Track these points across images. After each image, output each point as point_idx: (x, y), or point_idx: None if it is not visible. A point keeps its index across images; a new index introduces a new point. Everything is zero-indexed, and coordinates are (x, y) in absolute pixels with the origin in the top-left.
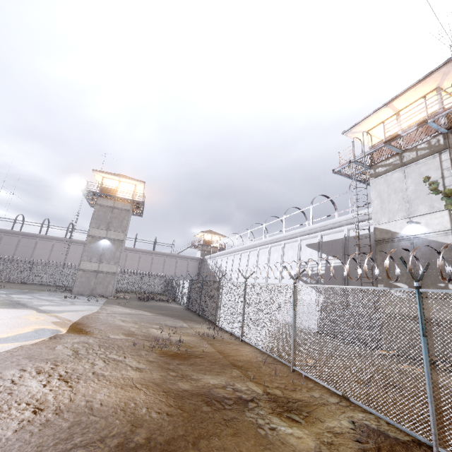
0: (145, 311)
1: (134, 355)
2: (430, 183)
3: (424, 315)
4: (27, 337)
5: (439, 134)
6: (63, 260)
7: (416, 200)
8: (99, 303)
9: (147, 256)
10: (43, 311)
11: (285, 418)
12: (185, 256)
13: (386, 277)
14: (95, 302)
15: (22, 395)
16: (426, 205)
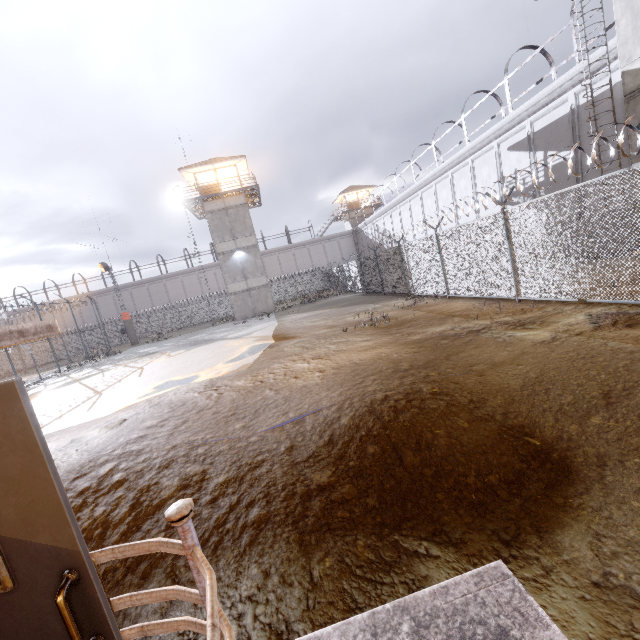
0: (324, 310)
1: (352, 336)
2: None
3: None
4: (251, 353)
5: None
6: (202, 294)
7: None
8: (272, 318)
9: (286, 253)
10: (235, 338)
11: (519, 330)
12: (332, 236)
13: None
14: (267, 319)
15: (301, 370)
16: None
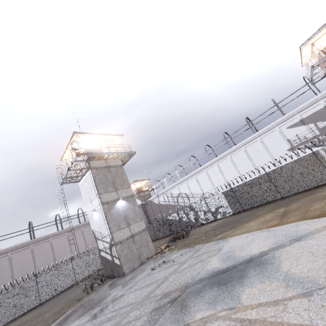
0: (263, 215)
1: None
2: None
3: None
4: None
5: None
6: (11, 278)
7: None
8: (203, 244)
9: None
10: (294, 240)
11: None
12: None
13: None
14: (199, 247)
15: None
16: None
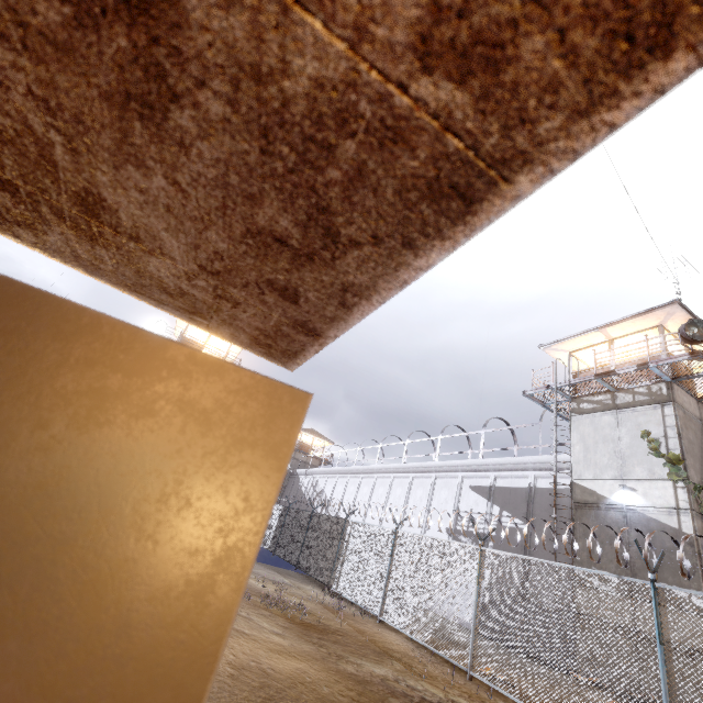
0: None
1: (256, 613)
2: (650, 440)
3: (660, 617)
4: None
5: (662, 381)
6: None
7: (631, 458)
8: None
9: None
10: None
11: None
12: None
13: (588, 560)
14: None
15: None
16: (644, 467)
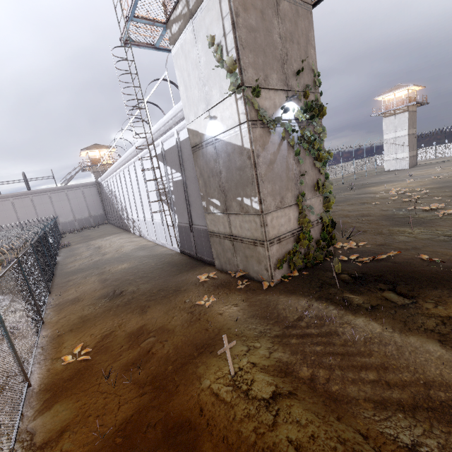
0: None
1: None
2: (215, 48)
3: None
4: None
5: None
6: None
7: (209, 81)
8: None
9: (23, 199)
10: None
11: None
12: (75, 185)
13: (206, 194)
14: None
15: None
16: (217, 88)
